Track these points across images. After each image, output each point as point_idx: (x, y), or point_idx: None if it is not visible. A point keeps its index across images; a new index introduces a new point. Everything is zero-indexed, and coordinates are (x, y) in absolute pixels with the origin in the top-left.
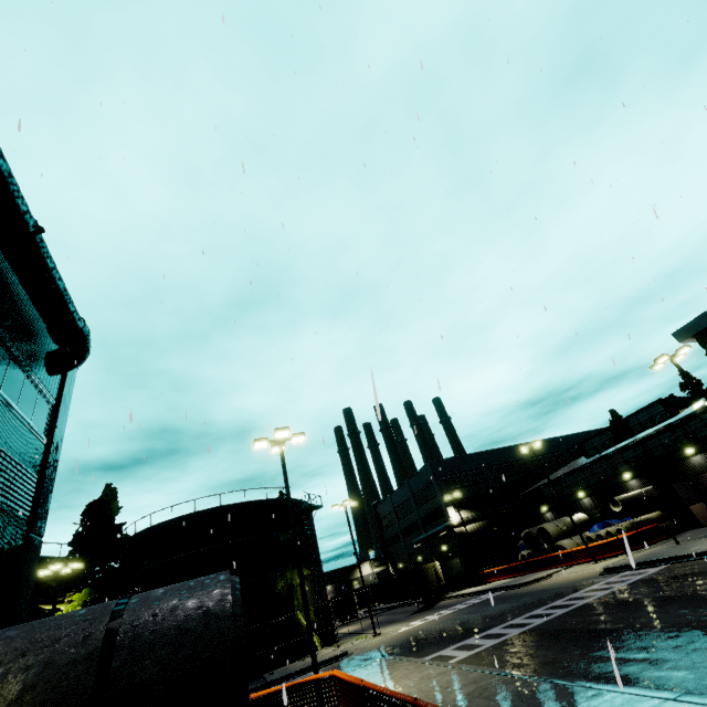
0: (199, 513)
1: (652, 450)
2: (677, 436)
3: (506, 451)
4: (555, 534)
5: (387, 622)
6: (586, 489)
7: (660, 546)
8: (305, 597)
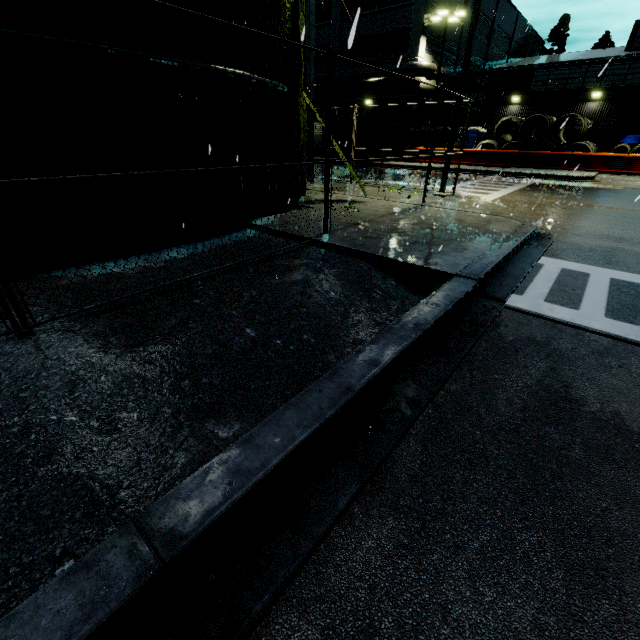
0: None
1: None
2: None
3: None
4: (584, 130)
5: None
6: (609, 91)
7: None
8: None
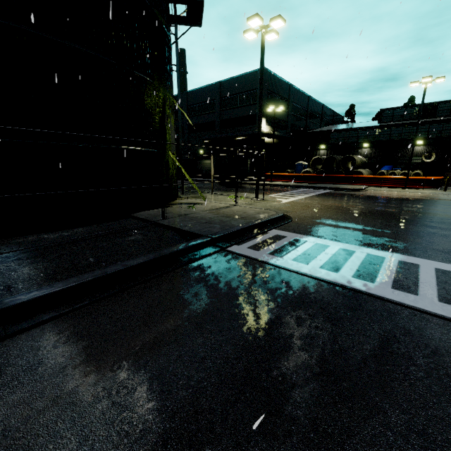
0: None
1: None
2: None
3: (303, 96)
4: (358, 163)
5: (206, 188)
6: (372, 143)
7: None
8: None
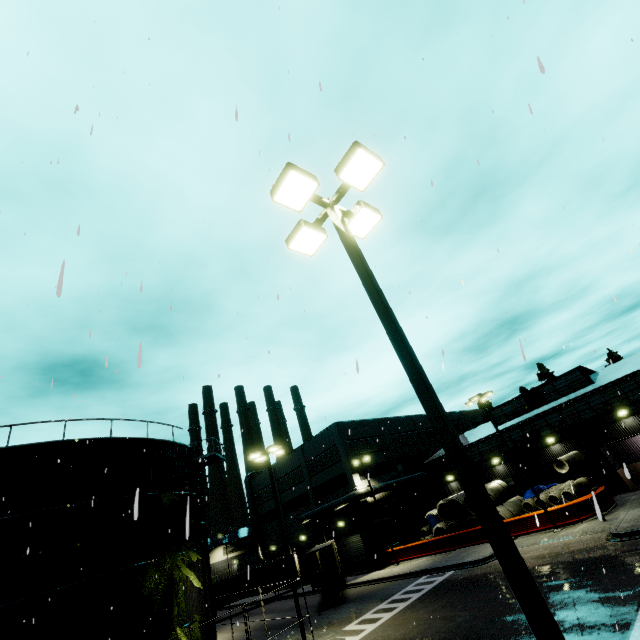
0: (14, 449)
1: (579, 413)
2: (608, 399)
3: (403, 420)
4: None
5: (286, 626)
6: (501, 456)
7: (625, 508)
8: (554, 626)
